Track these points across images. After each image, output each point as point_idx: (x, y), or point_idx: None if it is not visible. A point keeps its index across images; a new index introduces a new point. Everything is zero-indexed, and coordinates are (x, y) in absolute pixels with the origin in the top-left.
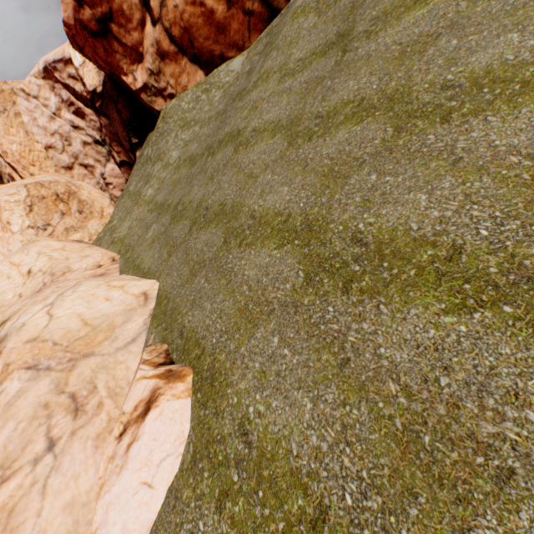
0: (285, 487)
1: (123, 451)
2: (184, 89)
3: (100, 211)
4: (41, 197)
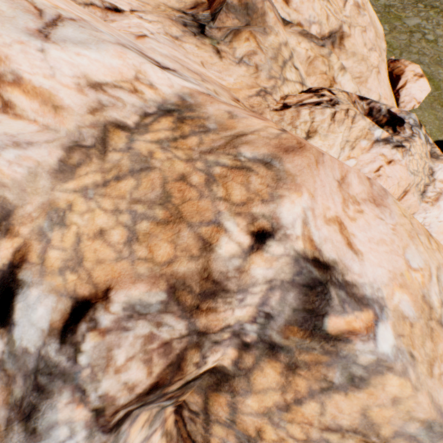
0: None
1: (414, 80)
2: None
3: None
4: None
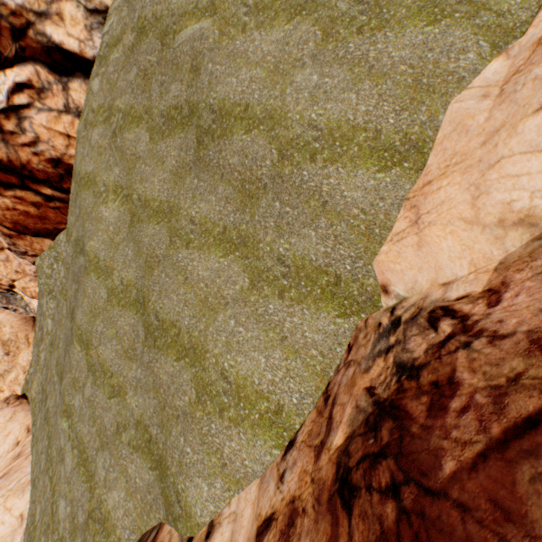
0: None
1: None
2: (42, 250)
3: (26, 340)
4: None
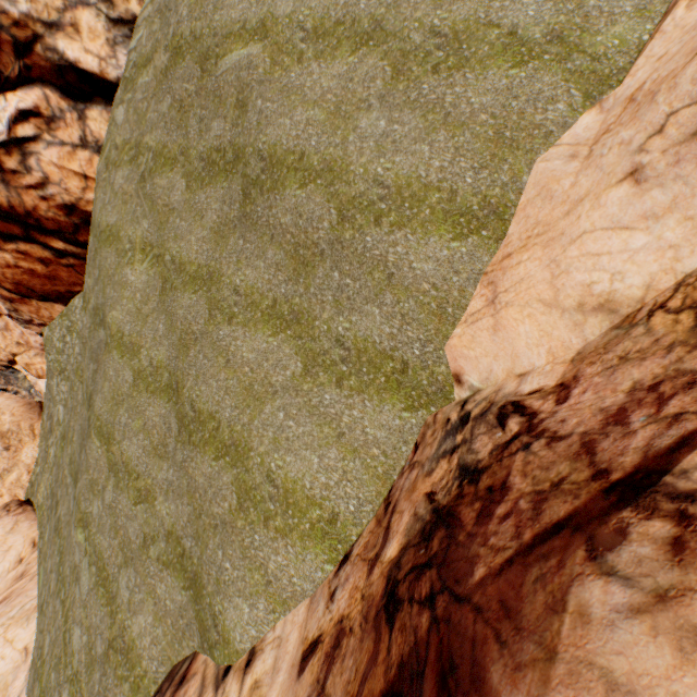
0: None
1: None
2: (52, 318)
3: (31, 432)
4: None
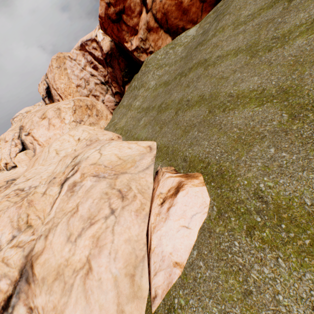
0: (305, 222)
1: (165, 211)
2: (159, 48)
3: (106, 116)
4: (80, 106)
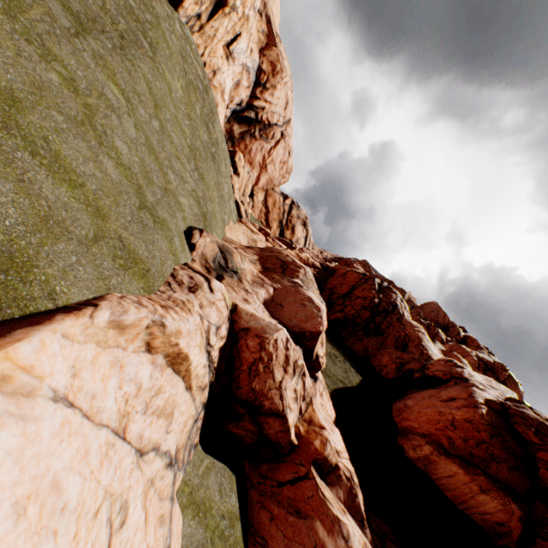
0: None
1: None
2: None
3: None
4: None
